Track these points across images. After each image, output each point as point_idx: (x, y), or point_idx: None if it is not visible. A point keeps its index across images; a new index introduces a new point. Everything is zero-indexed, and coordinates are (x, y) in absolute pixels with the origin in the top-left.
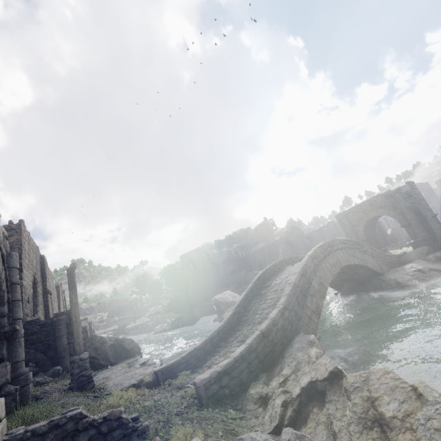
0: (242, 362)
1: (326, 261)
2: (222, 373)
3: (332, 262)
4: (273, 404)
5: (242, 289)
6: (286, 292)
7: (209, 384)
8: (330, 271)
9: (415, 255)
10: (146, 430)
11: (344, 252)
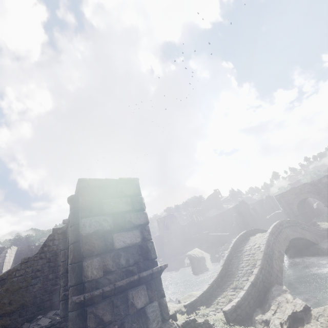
0: (245, 301)
1: (280, 236)
2: (236, 306)
3: (284, 237)
4: (274, 324)
5: (205, 247)
6: (260, 257)
7: (231, 312)
8: (283, 242)
9: None
10: None
11: (290, 229)
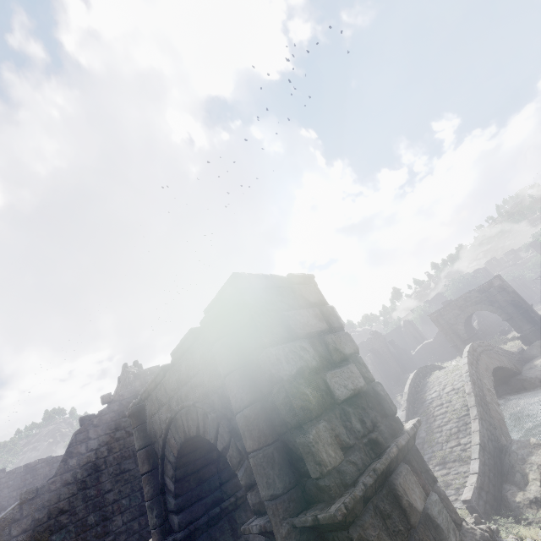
0: (484, 476)
1: (480, 366)
2: (478, 488)
3: (484, 367)
4: None
5: None
6: (472, 402)
7: (477, 500)
8: (487, 376)
9: (536, 350)
10: (498, 531)
11: (486, 355)
